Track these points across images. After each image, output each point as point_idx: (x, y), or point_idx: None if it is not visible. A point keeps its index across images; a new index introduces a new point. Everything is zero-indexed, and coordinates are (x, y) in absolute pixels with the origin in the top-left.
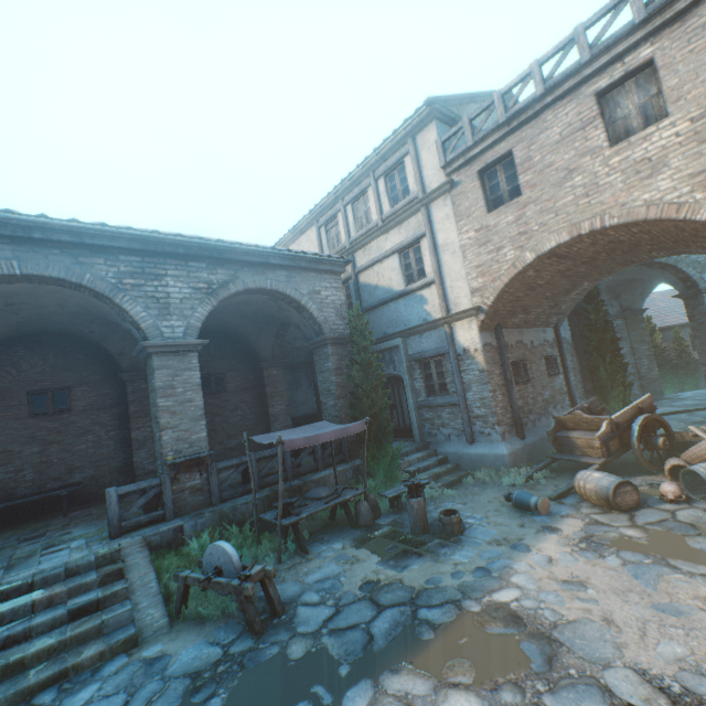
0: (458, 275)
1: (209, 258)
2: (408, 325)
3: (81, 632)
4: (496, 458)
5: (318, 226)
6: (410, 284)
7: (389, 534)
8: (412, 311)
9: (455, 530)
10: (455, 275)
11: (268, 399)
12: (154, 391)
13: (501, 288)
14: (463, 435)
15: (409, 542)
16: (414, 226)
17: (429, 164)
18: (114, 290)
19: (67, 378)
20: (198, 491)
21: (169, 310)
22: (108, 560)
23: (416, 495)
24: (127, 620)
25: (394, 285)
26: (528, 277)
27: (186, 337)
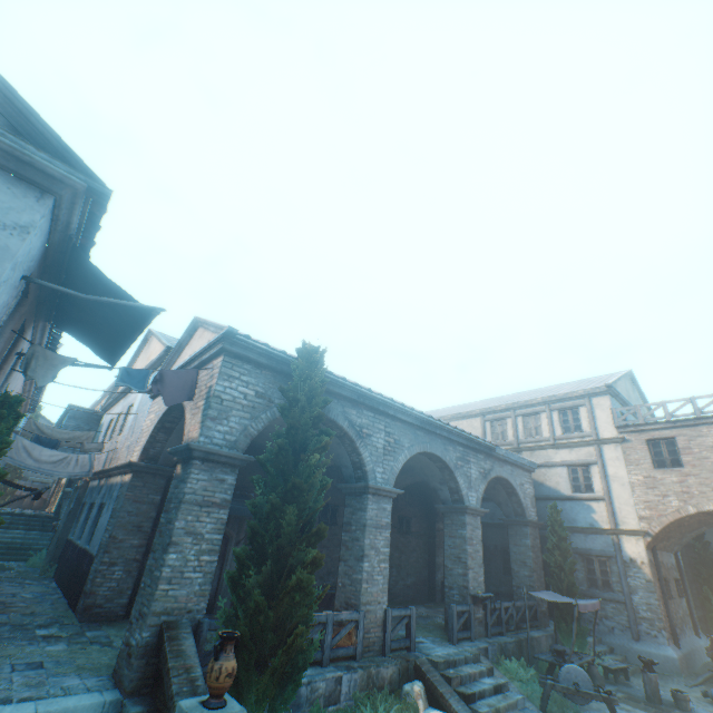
0: (626, 501)
1: (484, 452)
2: (573, 523)
3: (511, 702)
4: (666, 659)
5: (484, 419)
6: (577, 492)
7: (630, 698)
8: (577, 513)
9: (687, 705)
10: (623, 500)
11: (436, 549)
12: (462, 538)
13: (666, 523)
14: (628, 630)
15: (655, 706)
16: (585, 453)
17: (602, 419)
18: (454, 467)
19: (338, 498)
20: (480, 622)
21: (471, 484)
22: (476, 659)
23: (651, 670)
24: (522, 704)
25: (560, 488)
26: (683, 519)
27: (476, 504)
